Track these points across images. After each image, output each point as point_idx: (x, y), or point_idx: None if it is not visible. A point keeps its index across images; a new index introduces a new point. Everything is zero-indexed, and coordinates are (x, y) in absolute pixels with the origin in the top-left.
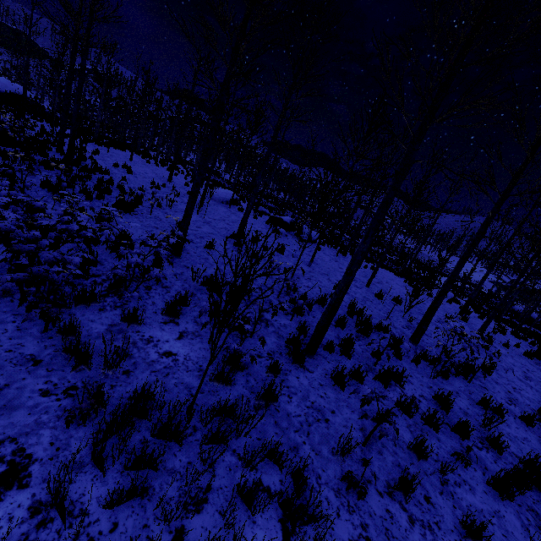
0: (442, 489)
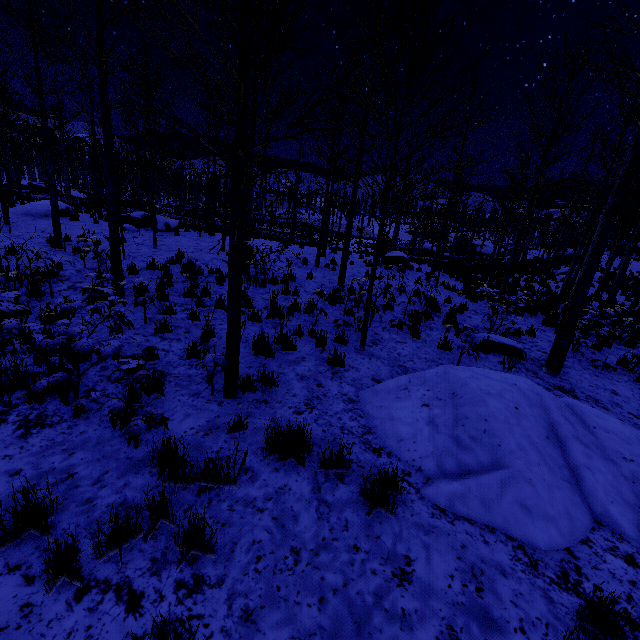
0: (205, 327)
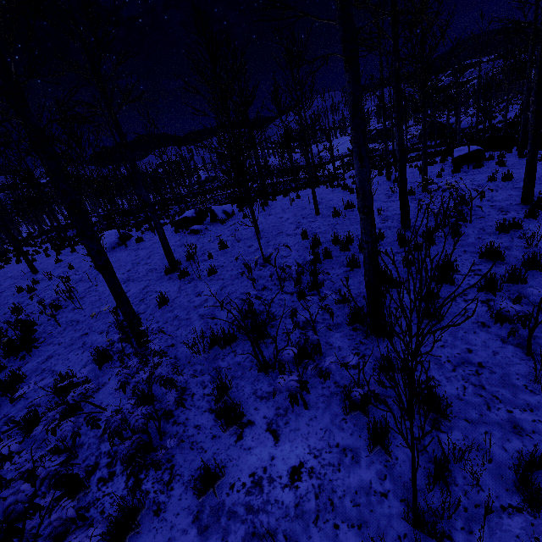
0: None
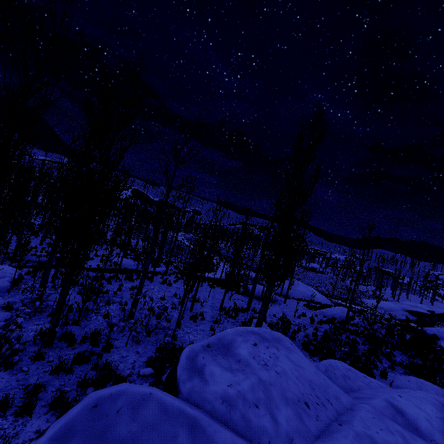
0: None
